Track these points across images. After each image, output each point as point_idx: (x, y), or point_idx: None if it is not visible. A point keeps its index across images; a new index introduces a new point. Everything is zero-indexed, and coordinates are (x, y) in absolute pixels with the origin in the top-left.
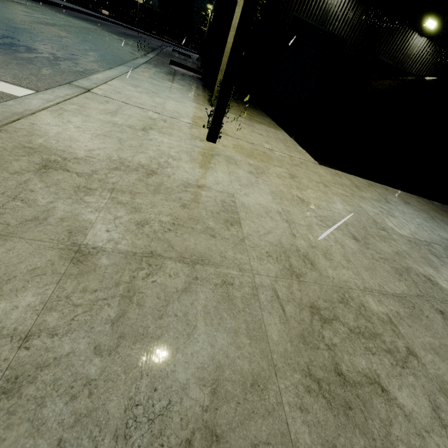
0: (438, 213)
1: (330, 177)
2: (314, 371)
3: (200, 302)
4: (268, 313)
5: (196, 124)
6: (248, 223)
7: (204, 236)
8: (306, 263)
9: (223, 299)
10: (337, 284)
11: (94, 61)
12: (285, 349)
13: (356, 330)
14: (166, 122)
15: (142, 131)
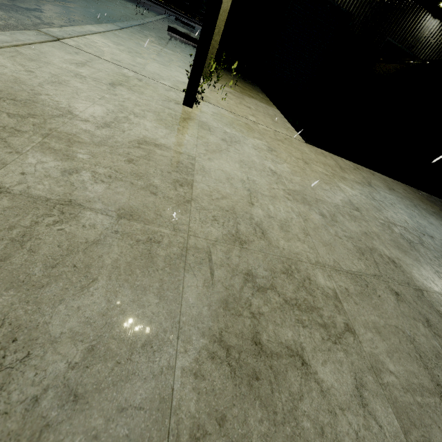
0: (423, 202)
1: (313, 155)
2: (227, 337)
3: (112, 255)
4: (192, 275)
5: (176, 88)
6: (202, 186)
7: (143, 193)
8: (256, 231)
9: (142, 256)
10: (286, 255)
11: (81, 17)
12: (199, 313)
13: (292, 302)
14: (142, 81)
15: (108, 85)
